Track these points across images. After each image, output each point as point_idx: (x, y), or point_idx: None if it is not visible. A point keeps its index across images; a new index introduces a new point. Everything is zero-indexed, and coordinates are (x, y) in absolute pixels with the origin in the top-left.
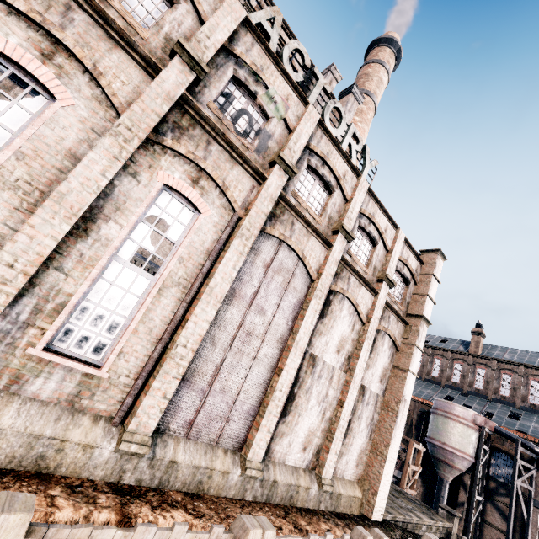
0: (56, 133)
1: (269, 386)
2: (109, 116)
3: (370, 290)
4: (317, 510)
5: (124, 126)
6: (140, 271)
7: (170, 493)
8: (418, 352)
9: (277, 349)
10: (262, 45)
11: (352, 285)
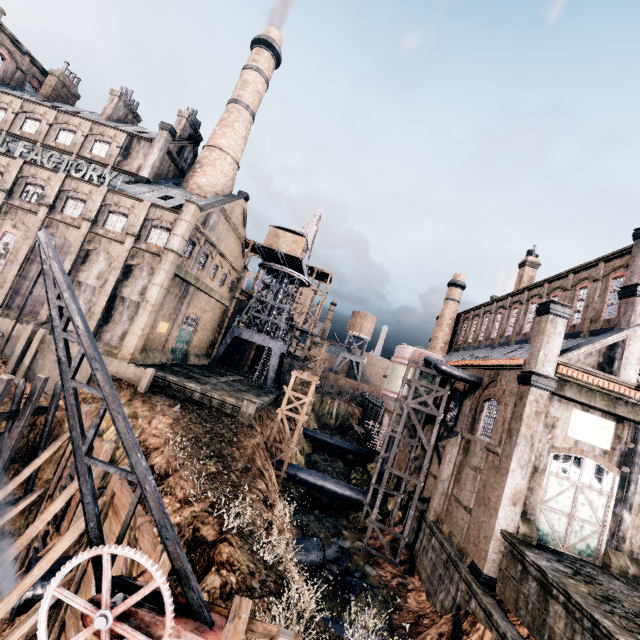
0: None
1: None
2: None
3: (121, 244)
4: None
5: None
6: (1, 260)
7: None
8: (163, 271)
9: None
10: (36, 165)
11: (104, 244)
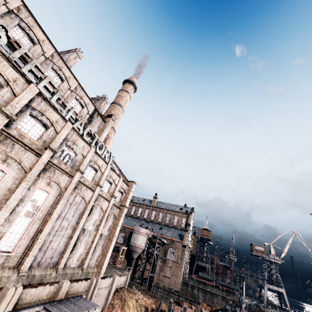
0: (5, 184)
1: (68, 243)
2: (22, 173)
3: (108, 201)
4: (80, 279)
5: (29, 177)
6: (27, 218)
7: (33, 284)
8: (122, 218)
9: (71, 230)
10: (77, 132)
11: (101, 201)
